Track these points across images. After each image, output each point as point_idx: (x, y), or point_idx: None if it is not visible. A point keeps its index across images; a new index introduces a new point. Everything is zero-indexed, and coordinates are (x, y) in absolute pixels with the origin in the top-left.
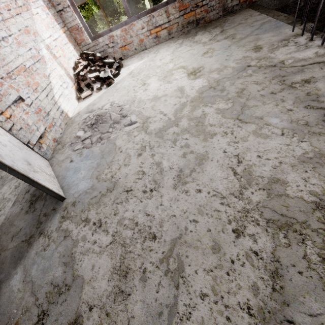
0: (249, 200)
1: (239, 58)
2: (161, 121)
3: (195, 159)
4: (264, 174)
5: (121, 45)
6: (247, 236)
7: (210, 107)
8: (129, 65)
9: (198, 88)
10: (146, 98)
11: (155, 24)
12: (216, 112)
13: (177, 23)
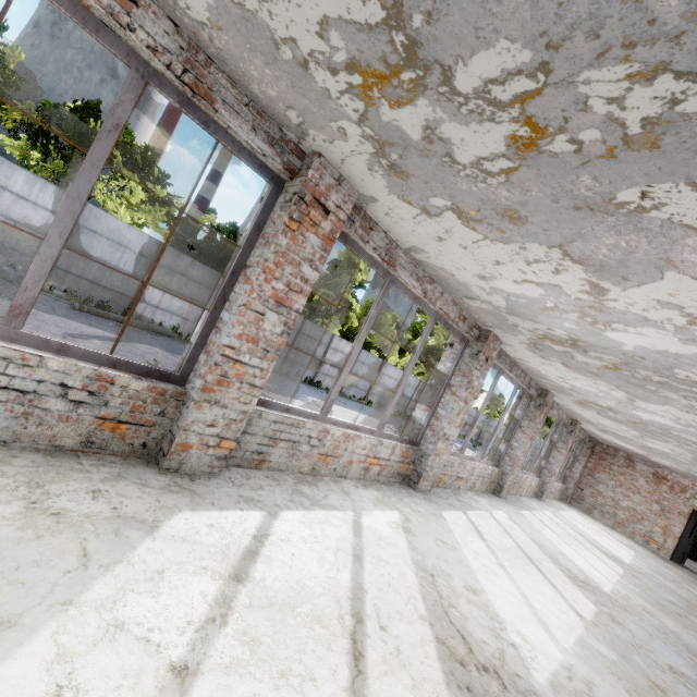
0: None
1: None
2: None
3: None
4: None
5: None
6: None
7: None
8: None
9: None
10: None
11: None
12: None
13: None
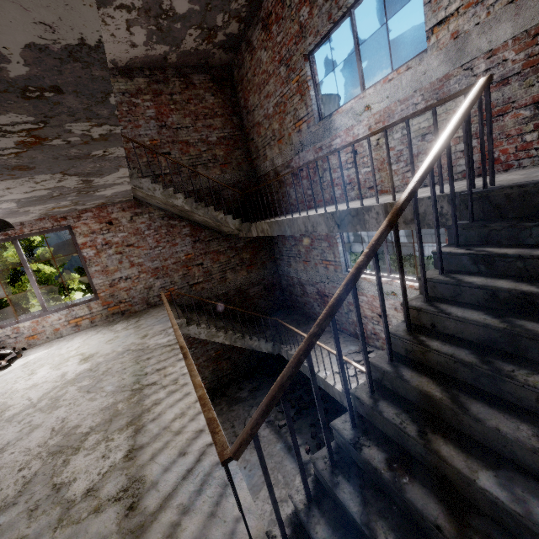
0: (47, 445)
1: (128, 344)
2: (22, 406)
3: (29, 430)
4: (72, 425)
5: (28, 335)
6: (26, 468)
7: (75, 386)
8: (30, 355)
9: (79, 371)
10: (23, 388)
11: (75, 315)
12: (77, 389)
13: (102, 314)
